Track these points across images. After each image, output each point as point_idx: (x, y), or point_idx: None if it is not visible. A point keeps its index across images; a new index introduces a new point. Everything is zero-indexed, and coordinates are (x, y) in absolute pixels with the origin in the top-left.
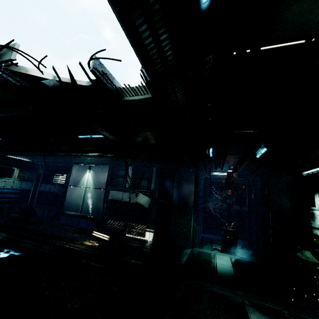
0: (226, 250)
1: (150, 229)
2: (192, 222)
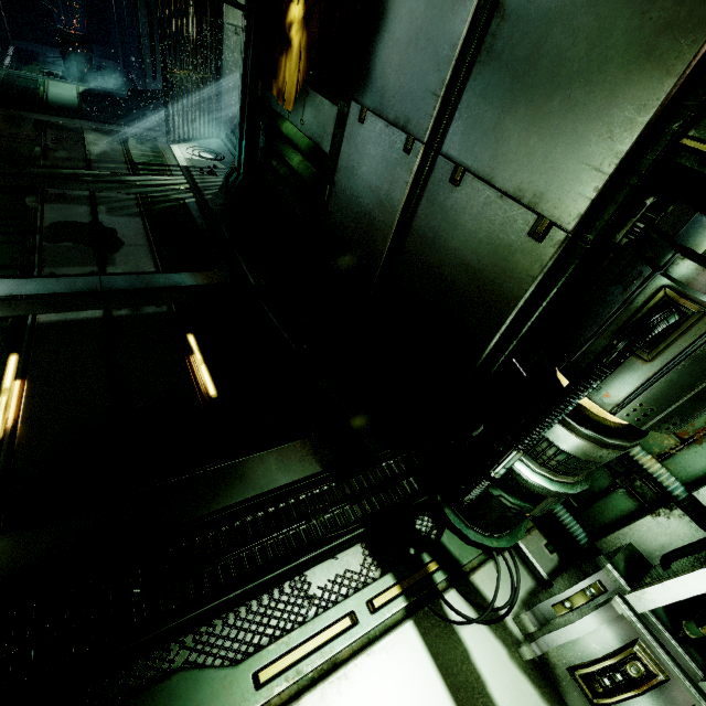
0: (72, 77)
1: None
2: None
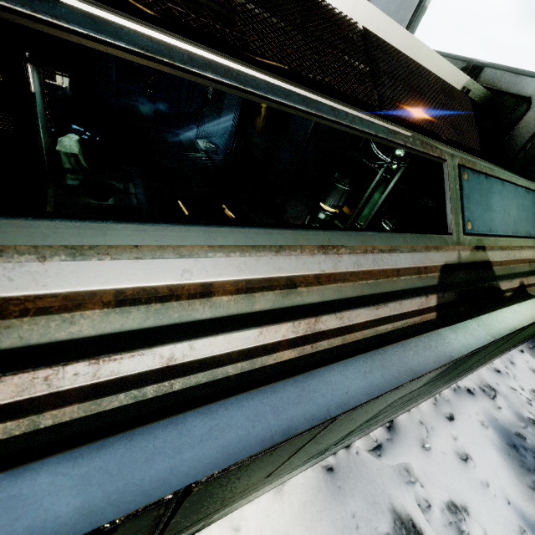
0: (146, 103)
1: (63, 73)
2: (115, 72)
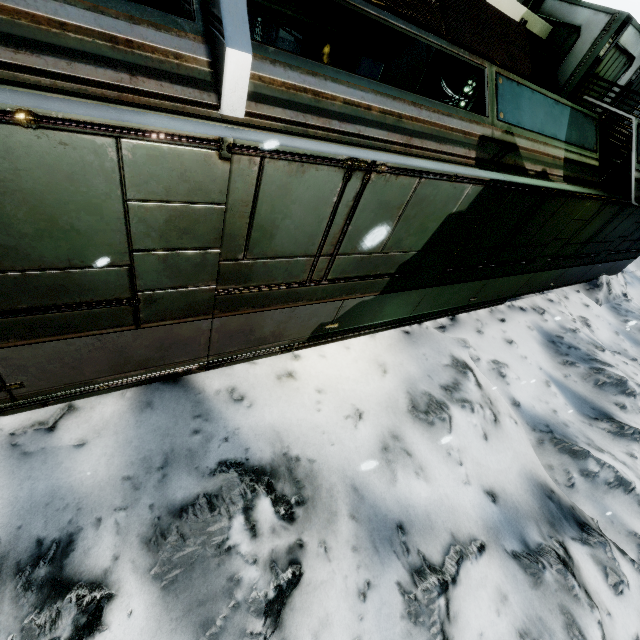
0: None
1: None
2: None
